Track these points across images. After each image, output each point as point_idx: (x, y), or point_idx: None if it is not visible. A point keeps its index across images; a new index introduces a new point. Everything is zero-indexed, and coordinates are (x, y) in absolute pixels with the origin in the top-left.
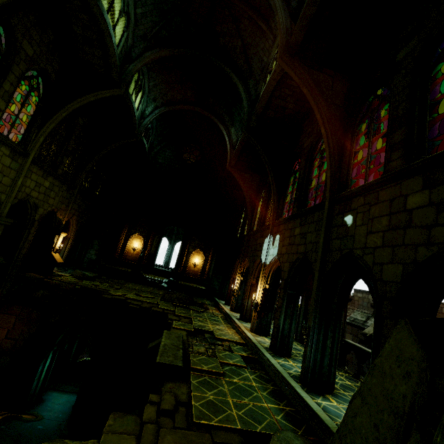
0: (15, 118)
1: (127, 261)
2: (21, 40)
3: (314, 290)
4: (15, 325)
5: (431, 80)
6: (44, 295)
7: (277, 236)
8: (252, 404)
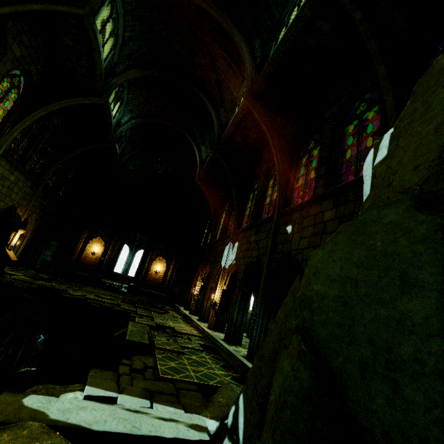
0: None
1: (85, 265)
2: (12, 42)
3: (262, 284)
4: None
5: (343, 135)
6: None
7: (236, 243)
8: (207, 371)
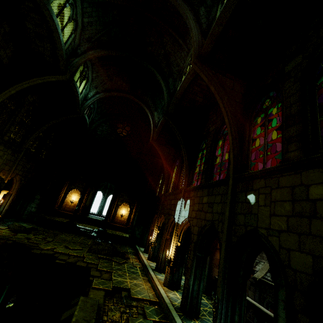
0: None
1: (65, 211)
2: None
3: (222, 261)
4: None
5: (317, 87)
6: None
7: (188, 200)
8: None
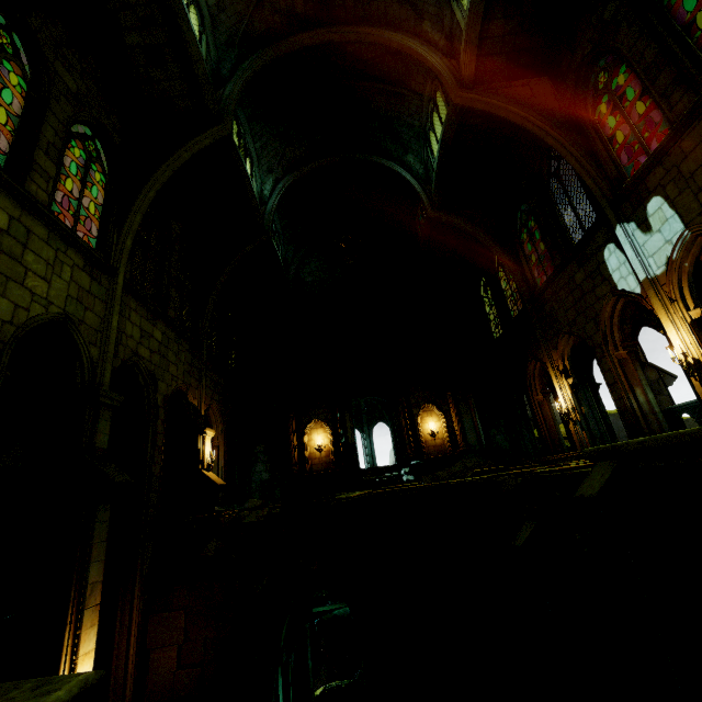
0: (77, 206)
1: (317, 473)
2: (53, 61)
3: None
4: (188, 630)
5: None
6: (219, 548)
7: (649, 205)
8: None
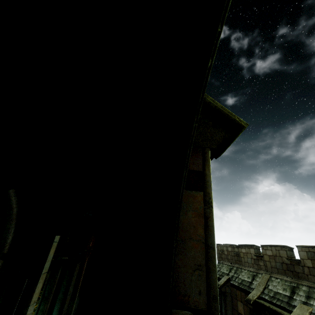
0: None
1: None
2: None
3: None
4: None
5: None
6: None
7: None
8: None
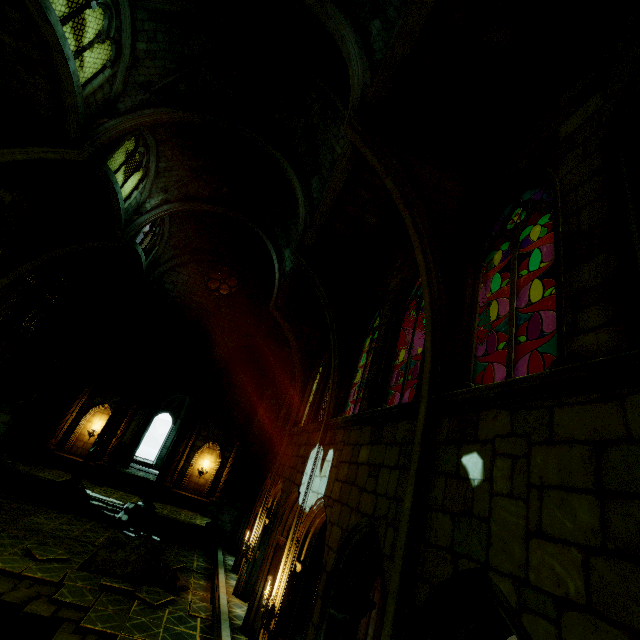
0: None
1: (72, 456)
2: None
3: None
4: None
5: None
6: None
7: (329, 451)
8: None
